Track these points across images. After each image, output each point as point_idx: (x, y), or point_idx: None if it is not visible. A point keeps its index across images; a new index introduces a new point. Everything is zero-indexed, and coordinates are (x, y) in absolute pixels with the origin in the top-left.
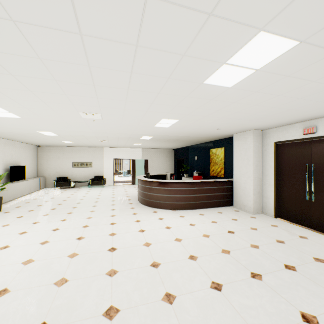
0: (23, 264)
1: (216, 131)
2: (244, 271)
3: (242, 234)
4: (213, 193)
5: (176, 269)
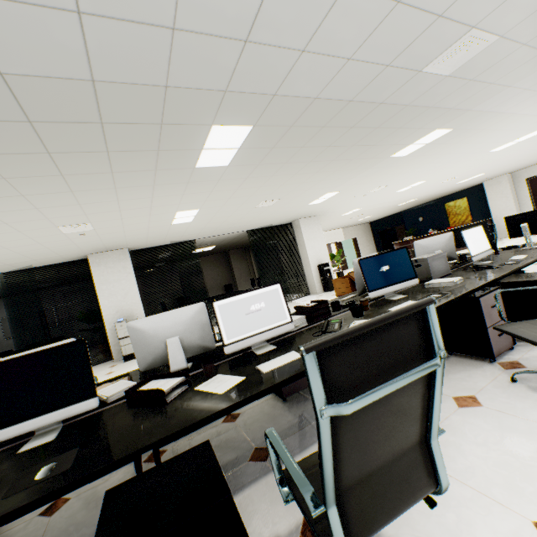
0: None
1: (480, 181)
2: None
3: None
4: None
5: None
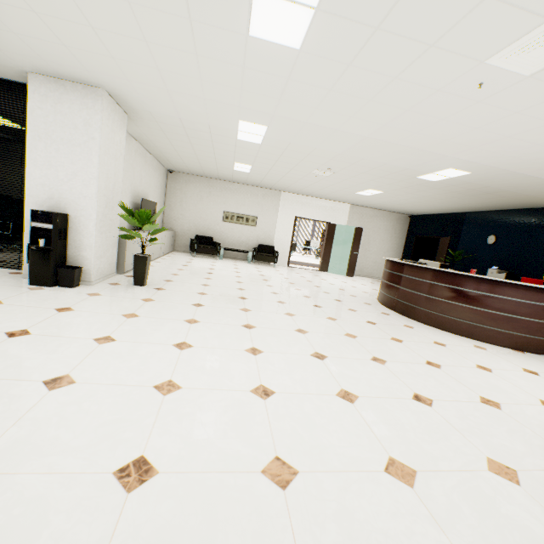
0: (397, 480)
1: None
2: None
3: None
4: None
5: None
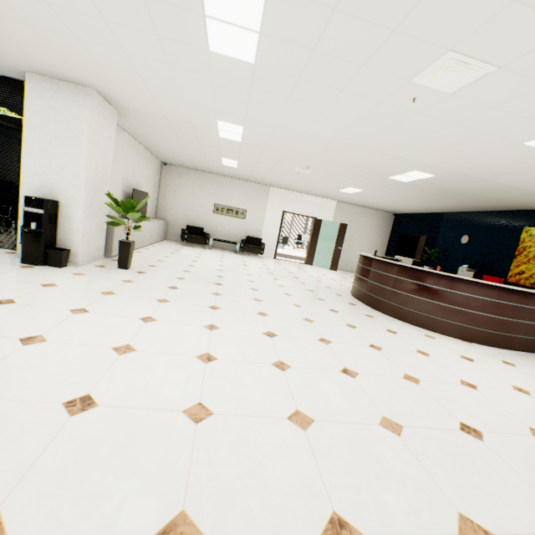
0: (295, 425)
1: None
2: None
3: None
4: None
5: None
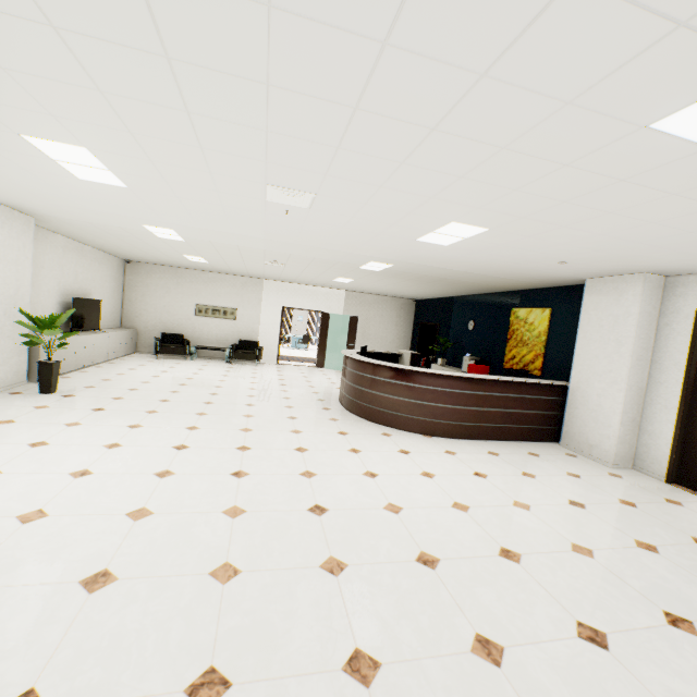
0: (129, 518)
1: (553, 267)
2: (646, 605)
3: (605, 512)
4: (520, 408)
5: (480, 577)
